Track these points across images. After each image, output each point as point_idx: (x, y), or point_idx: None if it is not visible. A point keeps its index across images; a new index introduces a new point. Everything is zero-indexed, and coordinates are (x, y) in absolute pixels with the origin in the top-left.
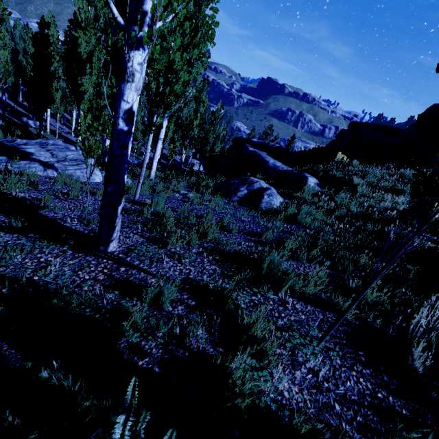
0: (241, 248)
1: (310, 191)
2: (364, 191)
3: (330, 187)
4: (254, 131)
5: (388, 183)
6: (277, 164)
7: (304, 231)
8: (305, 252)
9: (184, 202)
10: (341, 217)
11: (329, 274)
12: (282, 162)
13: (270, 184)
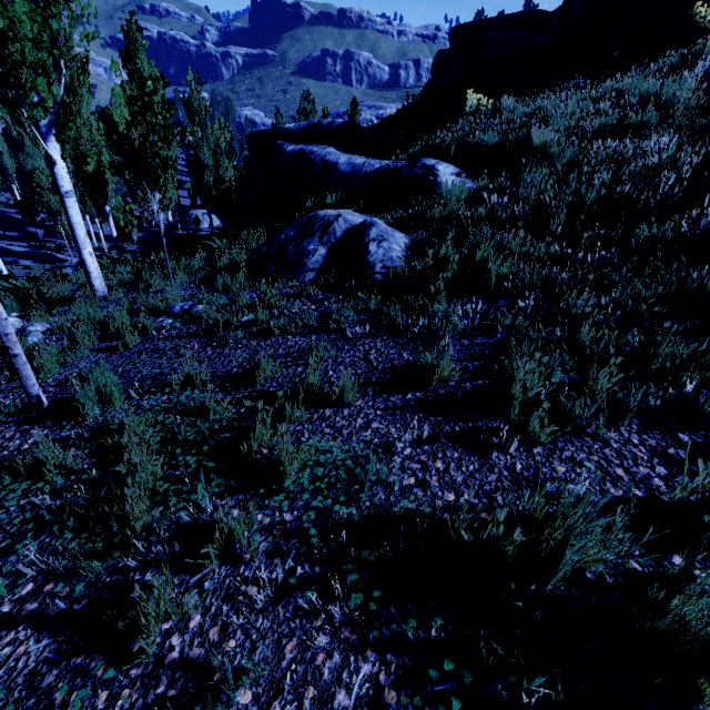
0: (422, 509)
1: (456, 197)
2: (570, 155)
3: (489, 172)
4: (280, 115)
5: (605, 119)
6: (357, 161)
7: (510, 308)
8: (586, 397)
9: (187, 338)
10: (563, 235)
11: (705, 454)
12: (362, 154)
13: (363, 211)
